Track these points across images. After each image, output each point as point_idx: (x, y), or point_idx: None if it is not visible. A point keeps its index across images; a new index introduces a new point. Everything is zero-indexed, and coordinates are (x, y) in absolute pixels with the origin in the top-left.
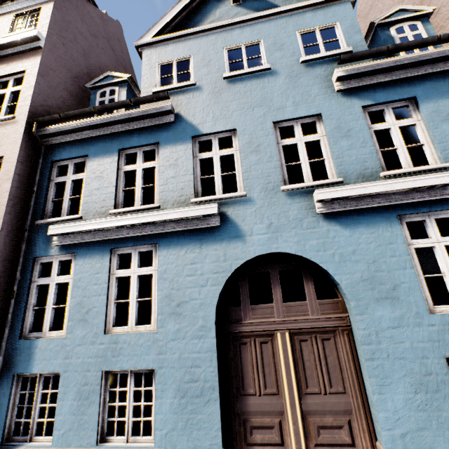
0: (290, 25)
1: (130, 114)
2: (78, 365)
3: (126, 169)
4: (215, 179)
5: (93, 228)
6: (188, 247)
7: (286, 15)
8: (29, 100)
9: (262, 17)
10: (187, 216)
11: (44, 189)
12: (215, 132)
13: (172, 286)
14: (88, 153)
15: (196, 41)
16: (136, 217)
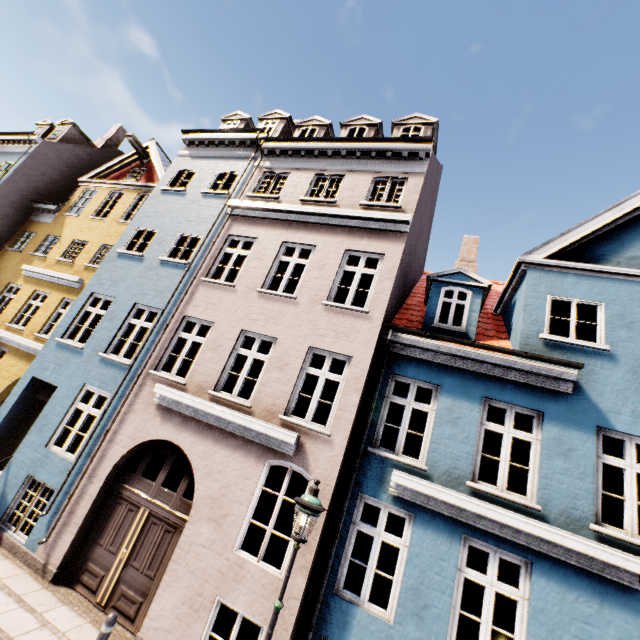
0: None
1: (514, 362)
2: None
3: (489, 427)
4: (627, 505)
5: (452, 502)
6: (580, 593)
7: None
8: (387, 296)
9: None
10: (594, 556)
11: (379, 407)
12: (634, 434)
13: (550, 639)
14: (440, 384)
15: (611, 283)
16: (514, 517)
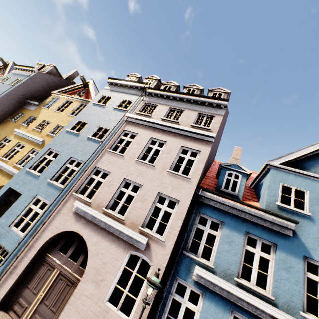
0: None
1: (262, 215)
2: None
3: (247, 248)
4: None
5: (227, 288)
6: None
7: None
8: (200, 172)
9: None
10: None
11: (191, 229)
12: None
13: None
14: (223, 221)
15: (311, 181)
16: (260, 302)
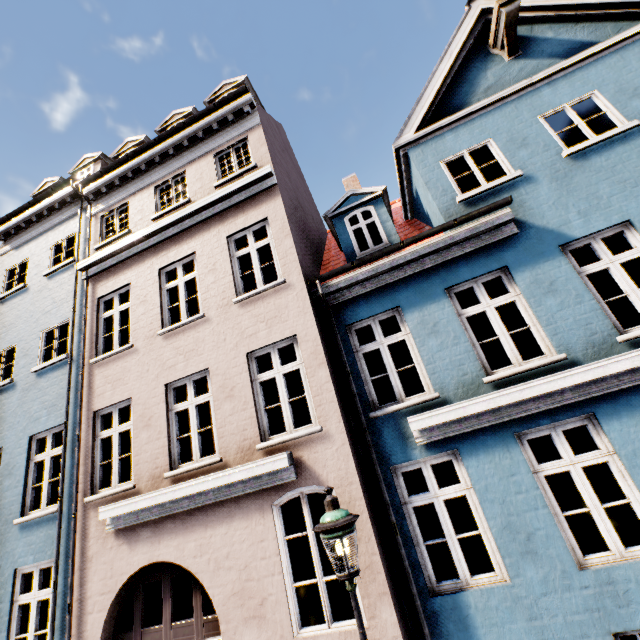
0: (632, 60)
1: (450, 237)
2: (561, 628)
3: (468, 313)
4: (633, 298)
5: (483, 409)
6: None
7: (615, 49)
8: (293, 254)
9: (576, 62)
10: None
11: (355, 366)
12: (594, 232)
13: None
14: (397, 304)
15: (484, 119)
16: (549, 380)
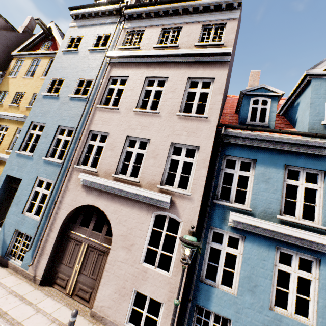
0: None
1: (306, 141)
2: (247, 322)
3: (289, 182)
4: None
5: (270, 228)
6: None
7: None
8: (218, 105)
9: None
10: None
11: (218, 176)
12: None
13: None
14: (256, 159)
15: None
16: (311, 235)
